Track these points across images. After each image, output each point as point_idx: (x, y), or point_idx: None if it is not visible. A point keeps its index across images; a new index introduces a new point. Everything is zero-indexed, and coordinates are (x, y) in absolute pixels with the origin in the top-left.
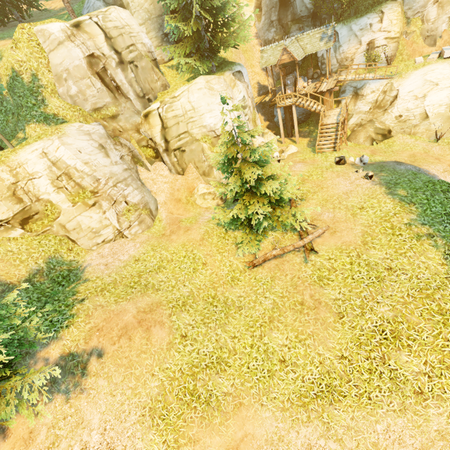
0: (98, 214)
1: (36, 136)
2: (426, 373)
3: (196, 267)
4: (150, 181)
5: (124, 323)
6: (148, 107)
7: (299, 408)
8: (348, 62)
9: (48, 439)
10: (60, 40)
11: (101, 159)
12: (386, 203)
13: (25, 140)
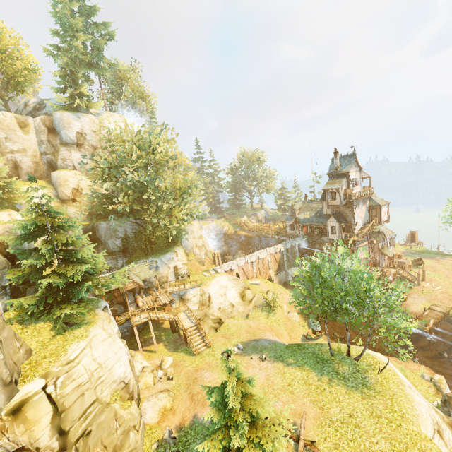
0: None
1: None
2: None
3: None
4: None
5: None
6: (15, 394)
7: None
8: (165, 278)
9: None
10: None
11: None
12: (295, 372)
13: None
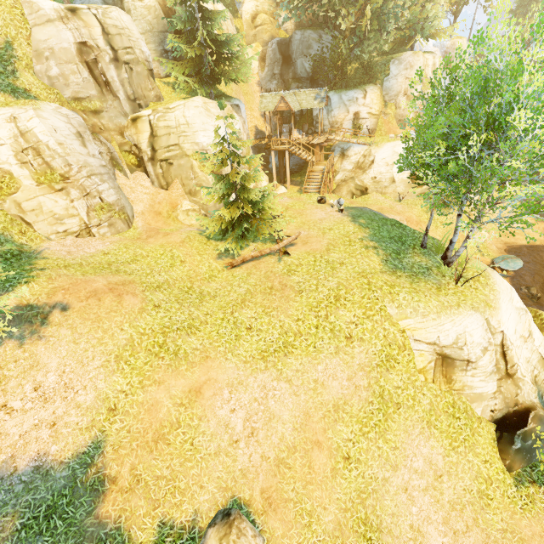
0: (65, 201)
1: (2, 102)
2: (354, 322)
3: (174, 263)
4: (128, 189)
5: (93, 288)
6: (137, 112)
7: (259, 361)
8: (338, 125)
9: None
10: (50, 18)
11: (78, 147)
12: (349, 226)
13: None
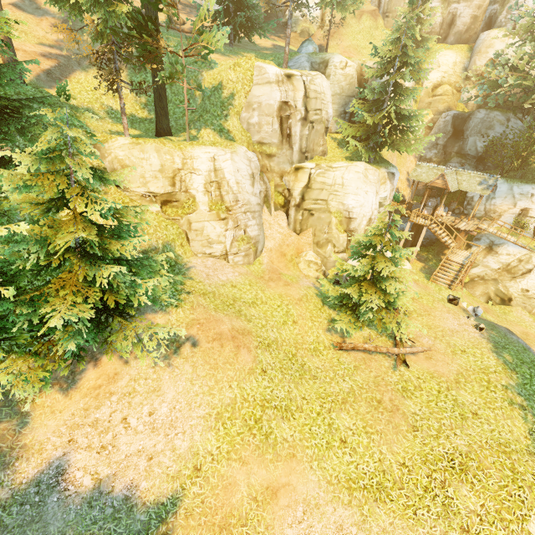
0: (221, 229)
1: (211, 141)
2: (479, 515)
3: (286, 321)
4: (267, 224)
5: (220, 331)
6: (302, 162)
7: (344, 489)
8: (495, 215)
9: (126, 388)
10: (270, 80)
11: (247, 186)
12: (489, 358)
13: (196, 138)
